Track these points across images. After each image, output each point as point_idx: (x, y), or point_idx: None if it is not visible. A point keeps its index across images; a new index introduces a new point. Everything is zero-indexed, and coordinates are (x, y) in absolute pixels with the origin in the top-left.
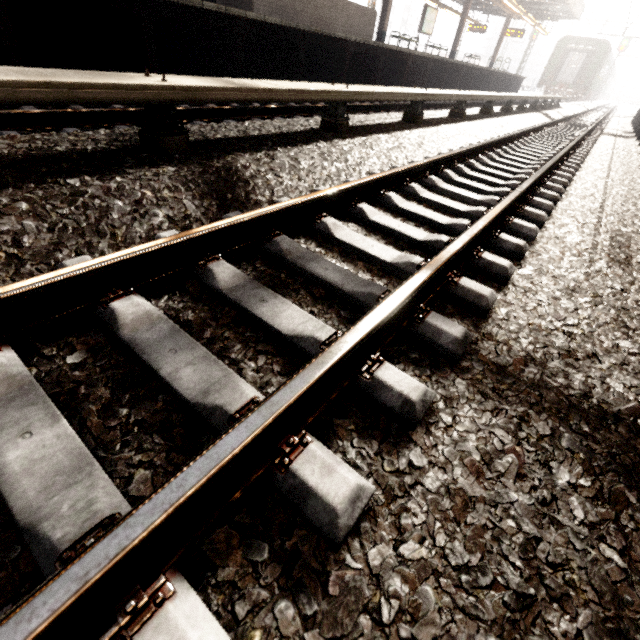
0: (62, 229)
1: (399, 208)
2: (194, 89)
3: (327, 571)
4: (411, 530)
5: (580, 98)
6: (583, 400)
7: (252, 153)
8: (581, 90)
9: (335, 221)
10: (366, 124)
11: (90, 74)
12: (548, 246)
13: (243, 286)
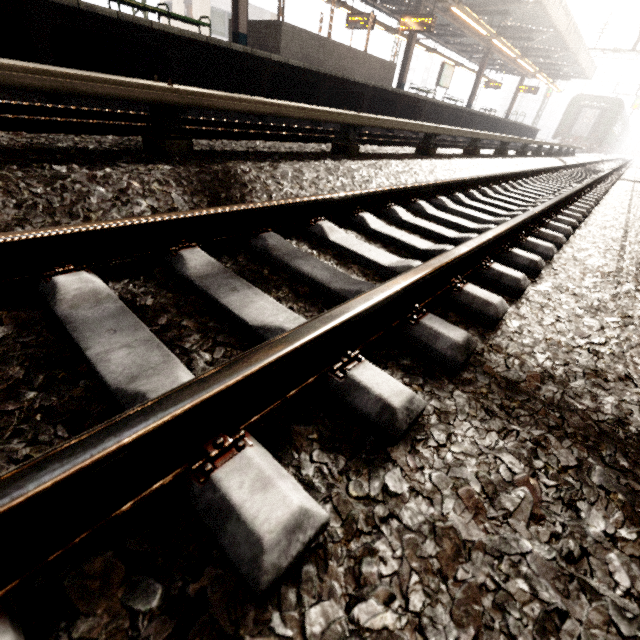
0: (31, 207)
1: (404, 221)
2: (199, 95)
3: (239, 636)
4: (375, 583)
5: (595, 150)
6: (617, 427)
7: (256, 163)
8: (596, 143)
9: (332, 225)
10: (378, 152)
11: (96, 74)
12: (567, 267)
13: (216, 275)
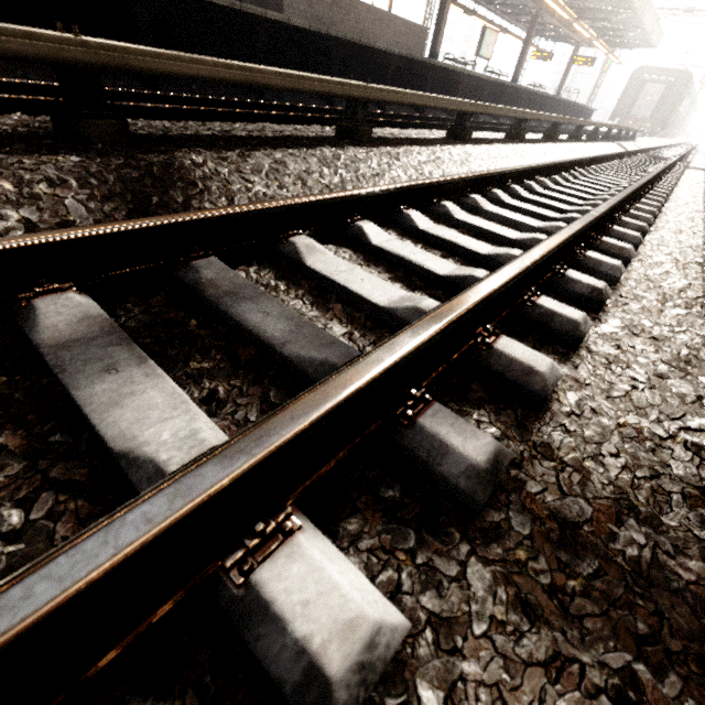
0: None
1: (421, 231)
2: (123, 50)
3: None
4: None
5: (658, 133)
6: None
7: (220, 151)
8: (659, 124)
9: (312, 242)
10: (399, 137)
11: None
12: (638, 292)
13: (91, 340)
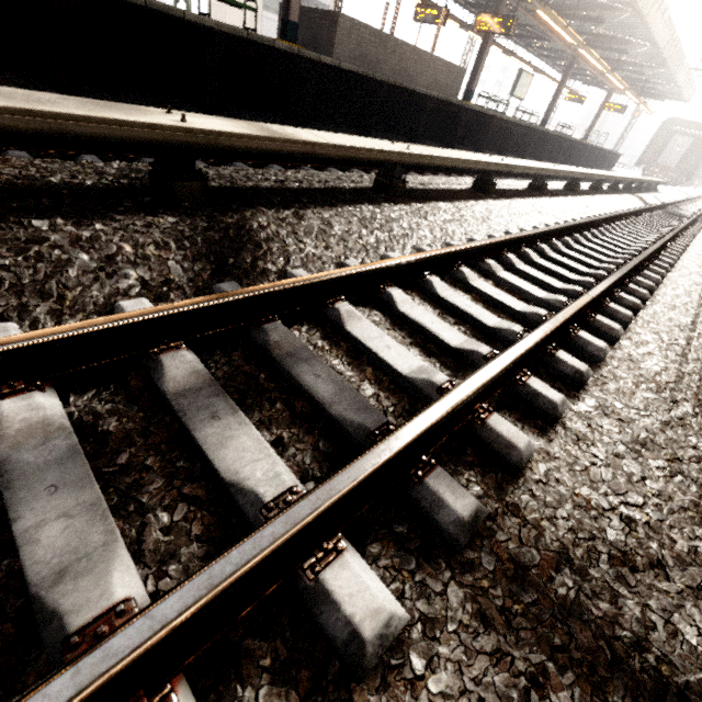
0: None
1: (440, 297)
2: (217, 134)
3: None
4: None
5: (682, 183)
6: (634, 652)
7: (279, 210)
8: (684, 175)
9: (352, 308)
10: (428, 188)
11: (97, 104)
12: (619, 371)
13: (198, 390)
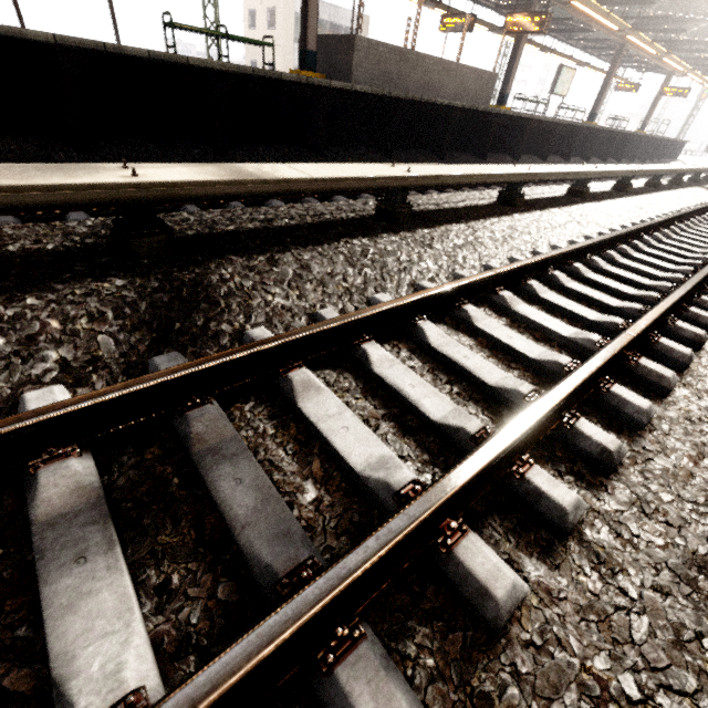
0: None
1: (432, 348)
2: (171, 185)
3: None
4: None
5: None
6: None
7: (252, 256)
8: None
9: (310, 376)
10: (443, 208)
11: (42, 169)
12: (671, 439)
13: (75, 515)
